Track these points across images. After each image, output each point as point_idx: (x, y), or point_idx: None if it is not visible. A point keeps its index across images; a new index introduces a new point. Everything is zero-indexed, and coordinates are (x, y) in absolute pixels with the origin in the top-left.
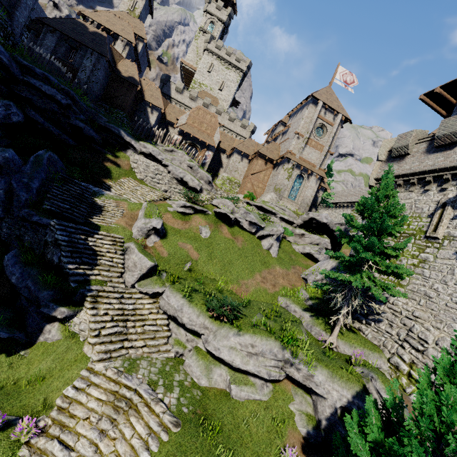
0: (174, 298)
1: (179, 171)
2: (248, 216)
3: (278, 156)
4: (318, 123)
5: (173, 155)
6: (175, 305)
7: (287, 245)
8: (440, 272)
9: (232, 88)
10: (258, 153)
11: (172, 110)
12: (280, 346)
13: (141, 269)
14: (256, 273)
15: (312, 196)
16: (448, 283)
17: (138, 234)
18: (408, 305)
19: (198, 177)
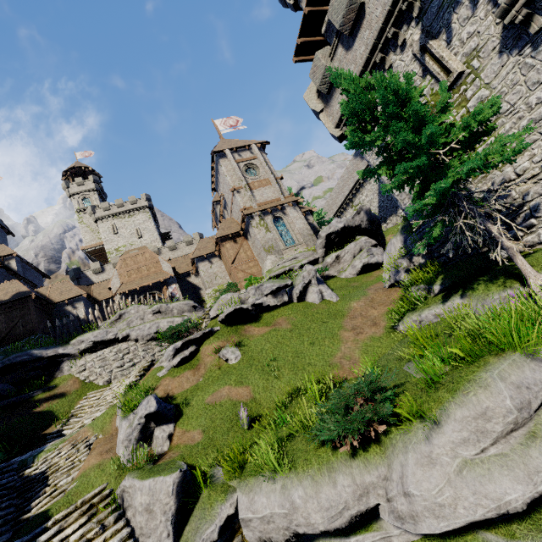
0: (262, 497)
1: (146, 327)
2: (263, 288)
3: (239, 226)
4: (242, 166)
5: (126, 318)
6: (274, 509)
7: (335, 281)
8: (515, 85)
9: (149, 226)
10: (218, 241)
11: (99, 288)
12: (524, 357)
13: (163, 510)
14: (340, 333)
15: (305, 224)
16: (540, 79)
17: (129, 453)
18: (536, 154)
19: (176, 314)
